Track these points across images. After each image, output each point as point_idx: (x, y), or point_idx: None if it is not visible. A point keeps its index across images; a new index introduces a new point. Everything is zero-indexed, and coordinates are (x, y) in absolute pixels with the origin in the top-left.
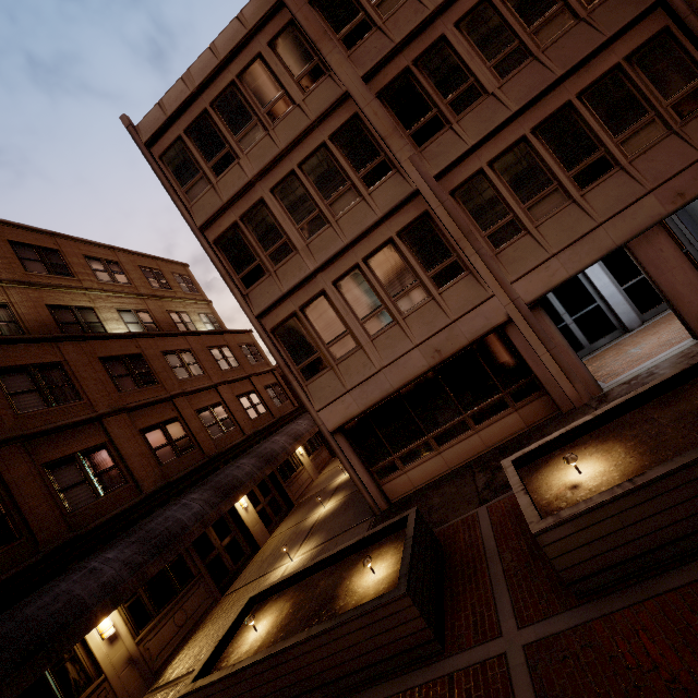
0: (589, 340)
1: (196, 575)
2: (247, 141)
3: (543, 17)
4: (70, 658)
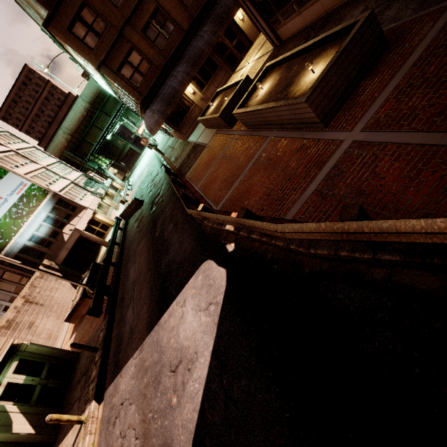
0: None
1: (220, 65)
2: None
3: None
4: (184, 99)
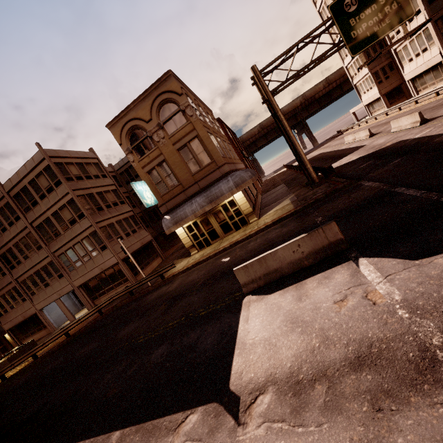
0: None
1: None
2: None
3: (30, 250)
4: None
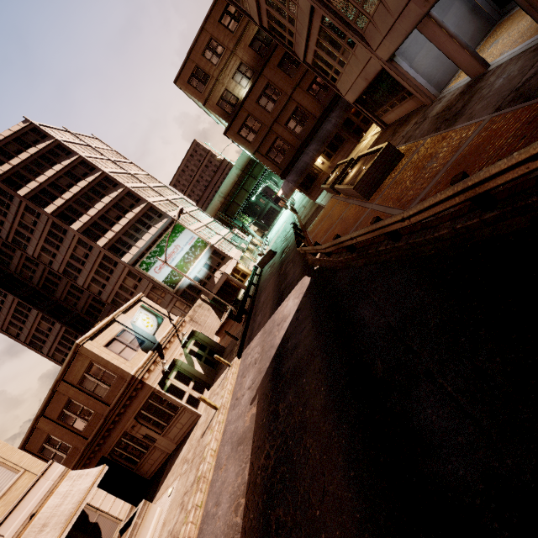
0: None
1: (346, 138)
2: None
3: None
4: (314, 169)
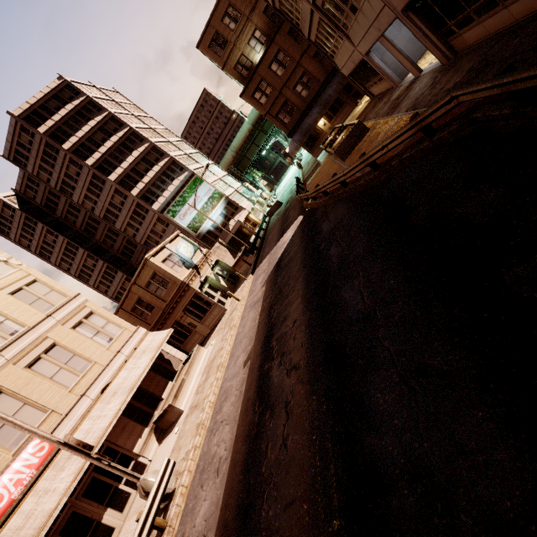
0: None
1: (346, 102)
2: None
3: None
4: (317, 130)
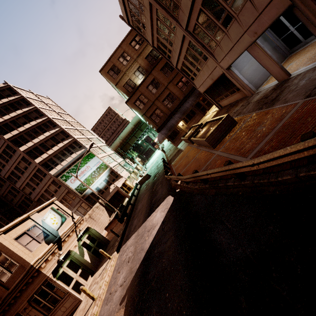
0: (304, 38)
1: (197, 113)
2: (143, 19)
3: None
4: (177, 128)
